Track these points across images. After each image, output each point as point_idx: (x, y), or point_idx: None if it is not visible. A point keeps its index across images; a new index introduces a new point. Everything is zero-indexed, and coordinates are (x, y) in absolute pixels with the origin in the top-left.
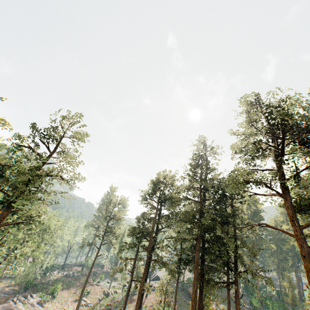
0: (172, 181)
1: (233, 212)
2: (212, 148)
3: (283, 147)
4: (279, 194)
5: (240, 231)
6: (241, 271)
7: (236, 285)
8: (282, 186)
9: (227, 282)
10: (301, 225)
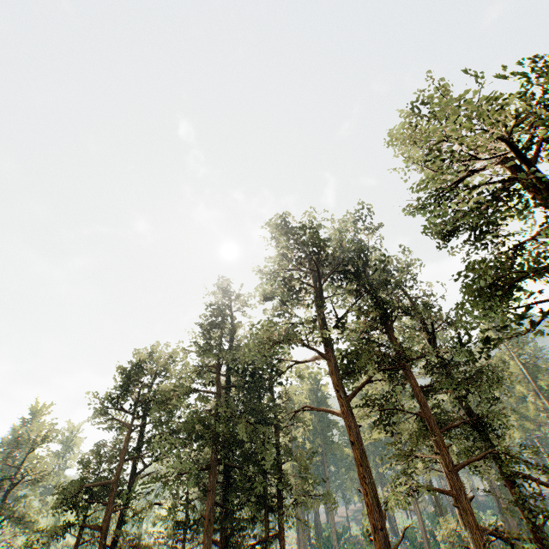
0: (165, 363)
1: (272, 401)
2: (239, 297)
3: (321, 285)
4: (322, 354)
5: (287, 433)
6: (287, 505)
7: (282, 537)
8: (323, 340)
9: (266, 537)
10: (349, 396)
